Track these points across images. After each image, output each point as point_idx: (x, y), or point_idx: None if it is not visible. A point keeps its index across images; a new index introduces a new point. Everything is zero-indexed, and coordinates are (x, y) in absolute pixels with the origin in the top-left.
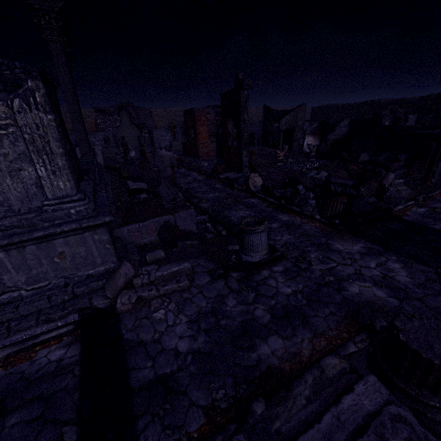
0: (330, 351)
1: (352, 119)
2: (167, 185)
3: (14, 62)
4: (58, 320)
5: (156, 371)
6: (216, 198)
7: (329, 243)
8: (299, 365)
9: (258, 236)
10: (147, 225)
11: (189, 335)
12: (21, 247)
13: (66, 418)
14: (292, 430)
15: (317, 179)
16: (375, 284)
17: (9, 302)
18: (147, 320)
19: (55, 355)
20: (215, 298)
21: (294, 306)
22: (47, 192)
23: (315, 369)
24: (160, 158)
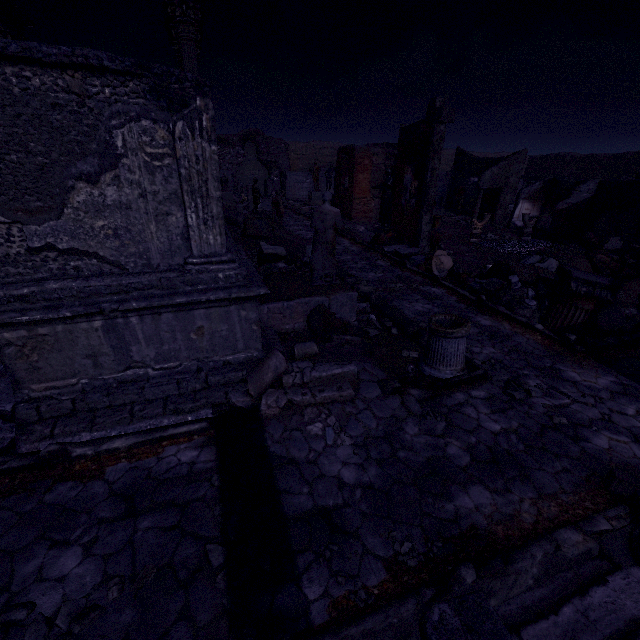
0: (566, 522)
1: (603, 181)
2: (324, 253)
3: (186, 73)
4: (187, 412)
5: (314, 501)
6: (379, 280)
7: (557, 368)
8: (518, 532)
9: (455, 342)
10: (292, 306)
11: (355, 463)
12: (156, 314)
13: (208, 535)
14: (513, 615)
15: (541, 269)
16: (636, 441)
17: (134, 381)
18: (299, 432)
19: (186, 456)
20: (388, 420)
21: (506, 450)
22: (194, 247)
23: (547, 542)
24: (322, 214)
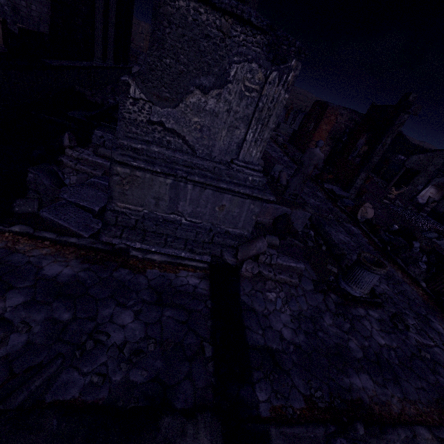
0: (419, 422)
1: None
2: (300, 180)
3: (296, 41)
4: (196, 254)
5: (265, 341)
6: (317, 207)
7: (429, 318)
8: (388, 415)
9: (373, 276)
10: (267, 207)
11: (291, 328)
12: (203, 187)
13: (203, 335)
14: None
15: (437, 245)
16: None
17: (172, 222)
18: (261, 294)
19: (192, 281)
20: (314, 308)
21: (386, 359)
22: (241, 154)
23: (408, 430)
24: (311, 154)
